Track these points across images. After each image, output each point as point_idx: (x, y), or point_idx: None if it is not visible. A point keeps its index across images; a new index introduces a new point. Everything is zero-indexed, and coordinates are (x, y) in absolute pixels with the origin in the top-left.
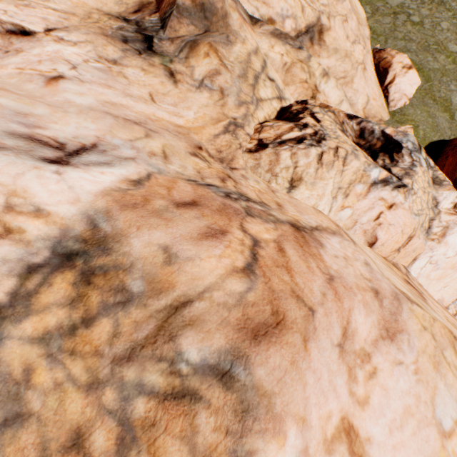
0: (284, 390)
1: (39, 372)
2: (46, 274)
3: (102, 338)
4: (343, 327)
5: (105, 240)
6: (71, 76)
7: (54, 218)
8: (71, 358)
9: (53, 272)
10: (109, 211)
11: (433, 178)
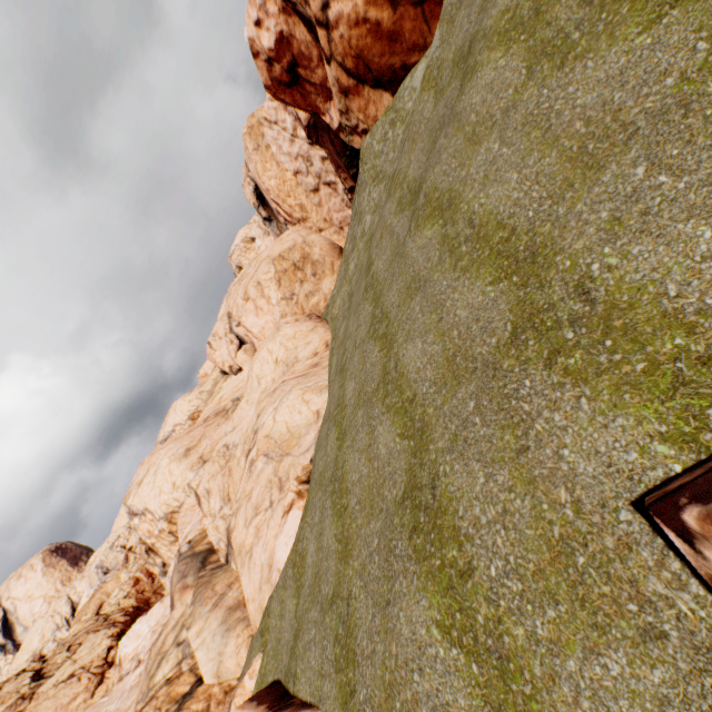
0: None
1: None
2: None
3: None
4: None
5: None
6: (111, 711)
7: None
8: None
9: None
10: None
11: None
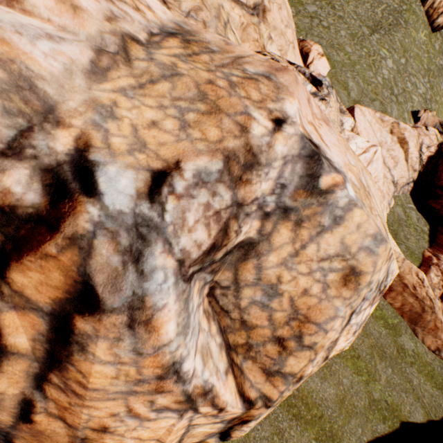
0: (292, 87)
1: (180, 65)
2: (162, 38)
3: (206, 60)
4: (308, 97)
5: (189, 32)
6: None
7: (157, 16)
8: (194, 63)
9: (166, 38)
10: (185, 23)
11: (340, 110)
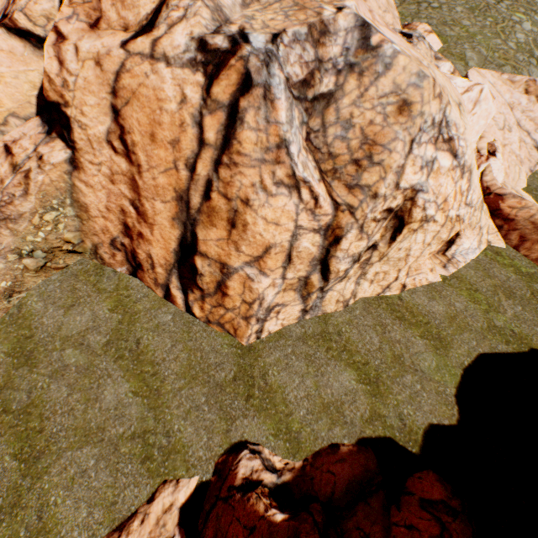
0: None
1: None
2: None
3: None
4: (370, 10)
5: None
6: None
7: None
8: None
9: None
10: None
11: (435, 58)
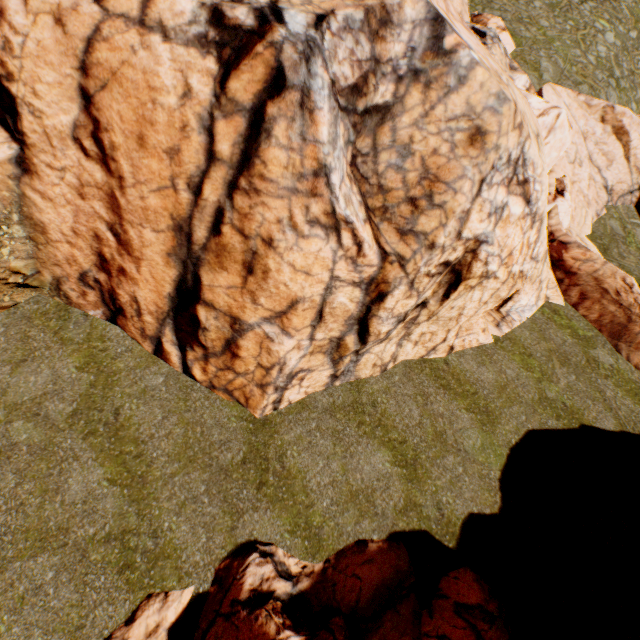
0: None
1: None
2: None
3: None
4: None
5: None
6: None
7: None
8: None
9: None
10: None
11: (510, 67)
